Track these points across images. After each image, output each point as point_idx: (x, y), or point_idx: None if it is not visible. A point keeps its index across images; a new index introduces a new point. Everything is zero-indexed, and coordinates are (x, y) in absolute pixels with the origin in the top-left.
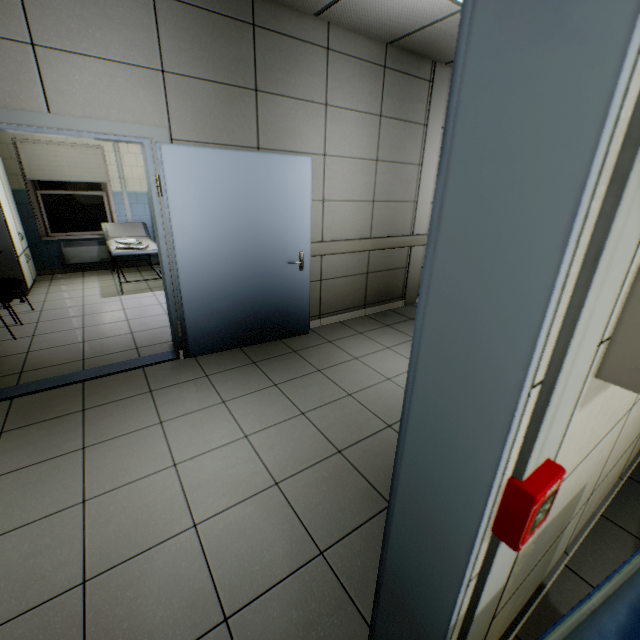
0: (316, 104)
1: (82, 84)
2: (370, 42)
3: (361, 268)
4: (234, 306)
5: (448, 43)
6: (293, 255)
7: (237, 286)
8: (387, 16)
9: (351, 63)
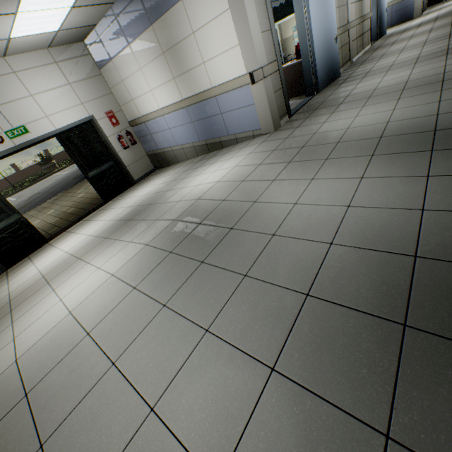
0: None
1: None
2: None
3: (340, 45)
4: (325, 65)
5: None
6: (334, 36)
7: (325, 55)
8: None
9: None
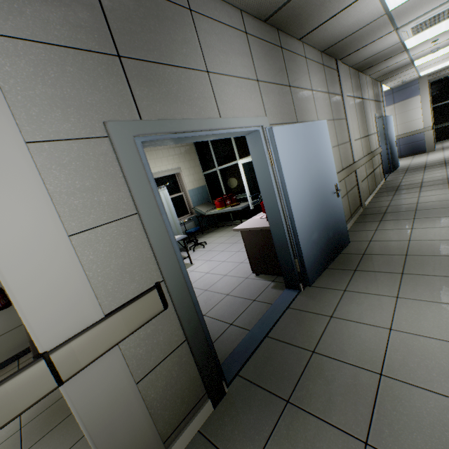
0: (309, 90)
1: (229, 95)
2: (316, 52)
3: (344, 191)
4: (319, 235)
5: (355, 42)
6: (332, 187)
7: (317, 219)
8: (340, 29)
9: (313, 64)
